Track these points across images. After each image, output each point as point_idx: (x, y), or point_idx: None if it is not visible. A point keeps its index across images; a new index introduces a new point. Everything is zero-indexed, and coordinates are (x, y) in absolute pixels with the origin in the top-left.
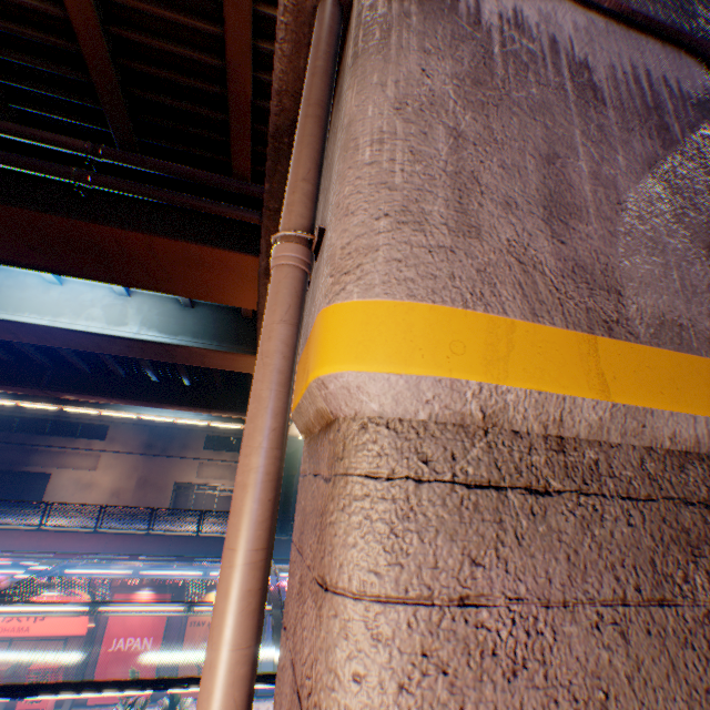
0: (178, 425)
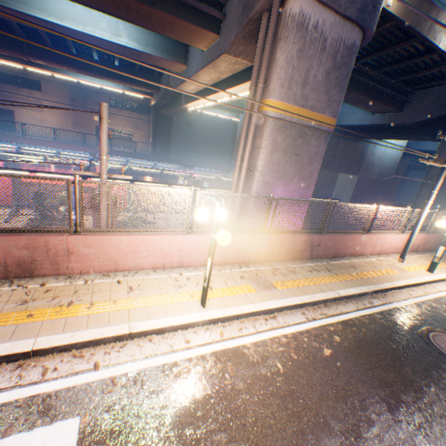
0: (89, 88)
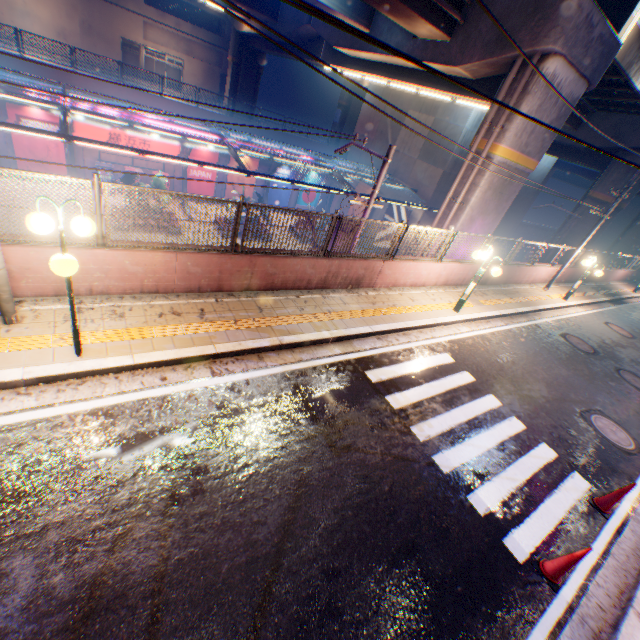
0: None
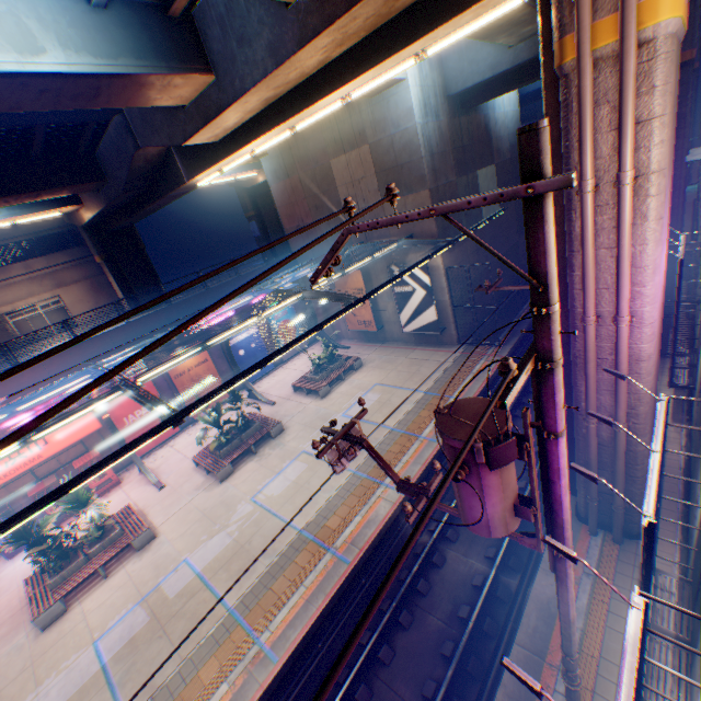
0: None
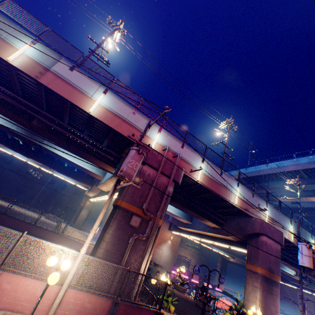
0: None
